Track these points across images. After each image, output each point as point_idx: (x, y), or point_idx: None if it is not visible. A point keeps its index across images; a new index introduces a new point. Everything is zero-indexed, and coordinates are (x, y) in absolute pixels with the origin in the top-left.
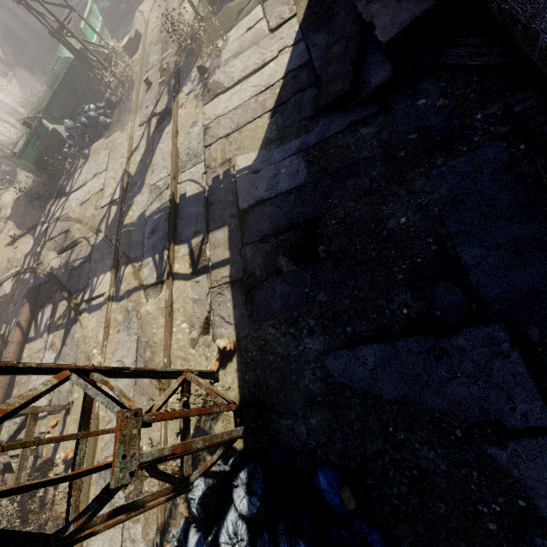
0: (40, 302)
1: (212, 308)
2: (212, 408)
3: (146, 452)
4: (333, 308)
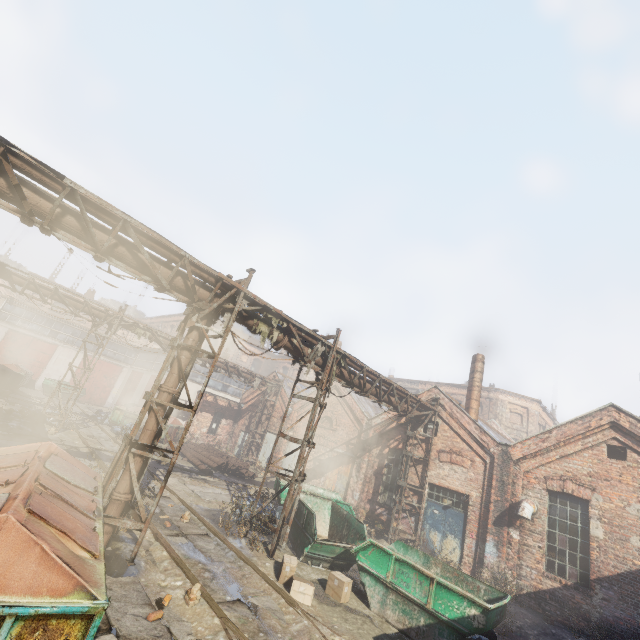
0: (202, 473)
1: (61, 440)
2: (49, 401)
3: (57, 385)
4: (1, 426)
